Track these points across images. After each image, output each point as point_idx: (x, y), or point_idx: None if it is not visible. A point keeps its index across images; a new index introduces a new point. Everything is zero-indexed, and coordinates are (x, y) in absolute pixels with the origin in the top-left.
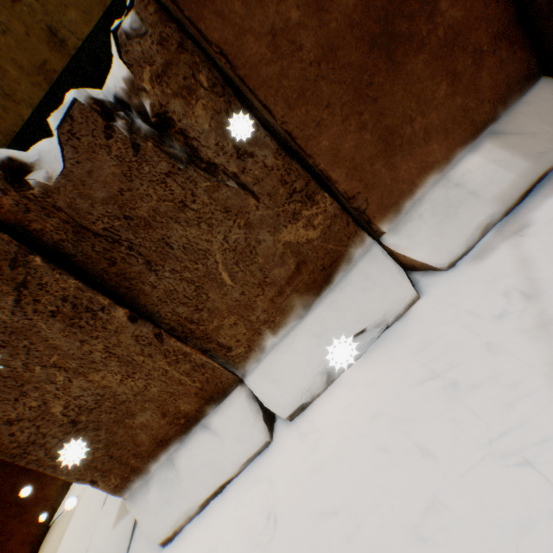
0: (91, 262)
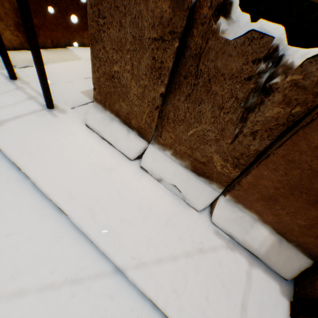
0: (183, 66)
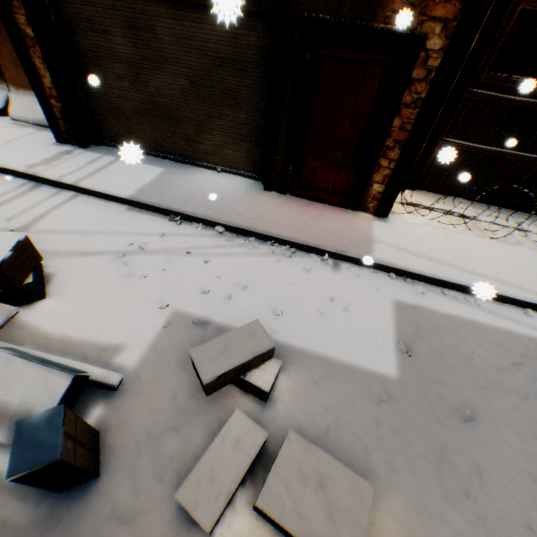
0: None
